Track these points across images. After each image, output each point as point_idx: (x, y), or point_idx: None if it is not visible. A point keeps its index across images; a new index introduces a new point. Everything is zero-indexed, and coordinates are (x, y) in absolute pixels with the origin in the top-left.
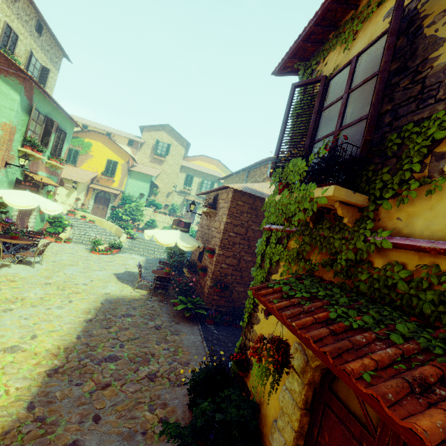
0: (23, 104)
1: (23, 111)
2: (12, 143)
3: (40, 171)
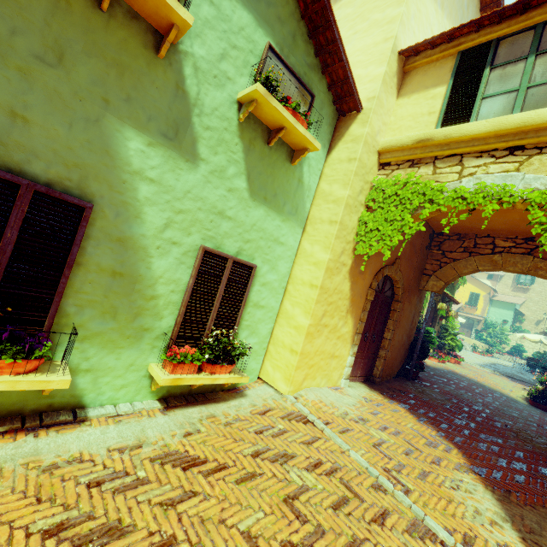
0: None
1: None
2: None
3: None
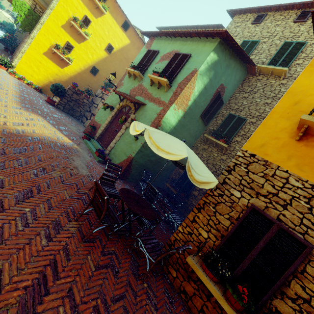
0: None
1: None
2: None
3: None
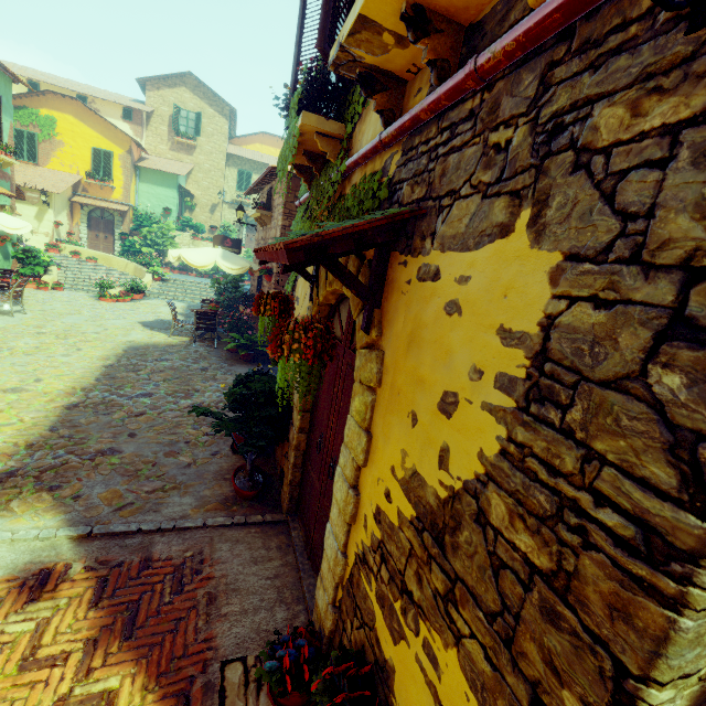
0: None
1: None
2: None
3: None
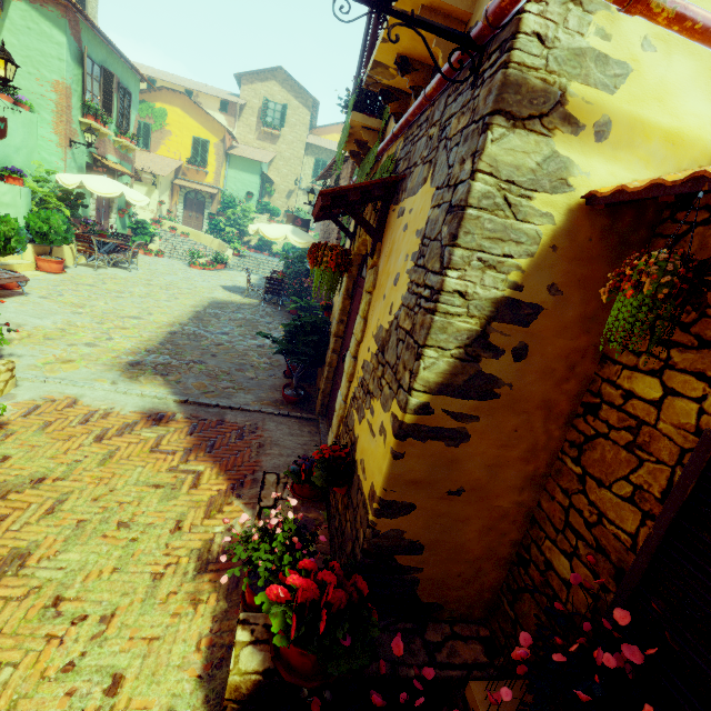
0: (72, 50)
1: (74, 60)
2: (71, 111)
3: (109, 154)
